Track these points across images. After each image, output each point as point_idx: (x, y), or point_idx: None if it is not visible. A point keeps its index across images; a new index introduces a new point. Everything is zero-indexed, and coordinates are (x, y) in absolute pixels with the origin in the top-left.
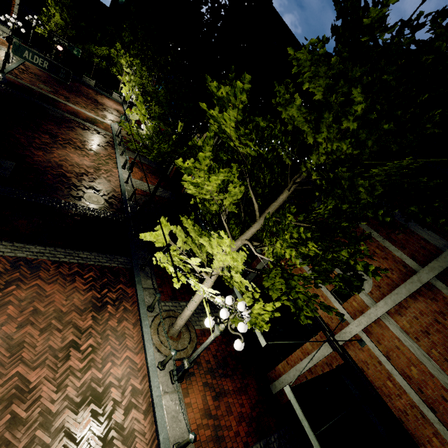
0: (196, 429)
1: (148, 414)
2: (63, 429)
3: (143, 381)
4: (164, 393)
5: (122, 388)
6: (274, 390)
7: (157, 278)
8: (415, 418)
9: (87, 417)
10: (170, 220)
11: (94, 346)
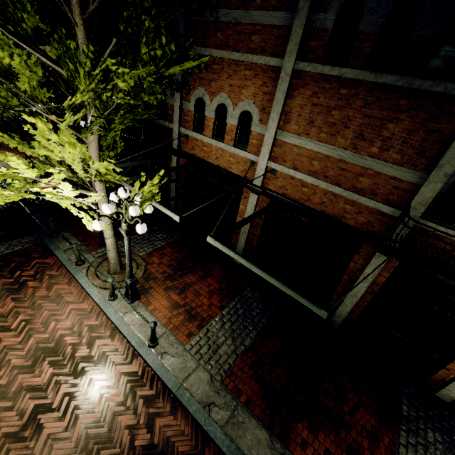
0: (168, 321)
1: (115, 335)
2: (23, 389)
3: (99, 318)
4: (124, 314)
5: (76, 332)
6: (238, 262)
7: (79, 236)
8: (330, 202)
9: (47, 369)
10: (72, 182)
11: (27, 319)
